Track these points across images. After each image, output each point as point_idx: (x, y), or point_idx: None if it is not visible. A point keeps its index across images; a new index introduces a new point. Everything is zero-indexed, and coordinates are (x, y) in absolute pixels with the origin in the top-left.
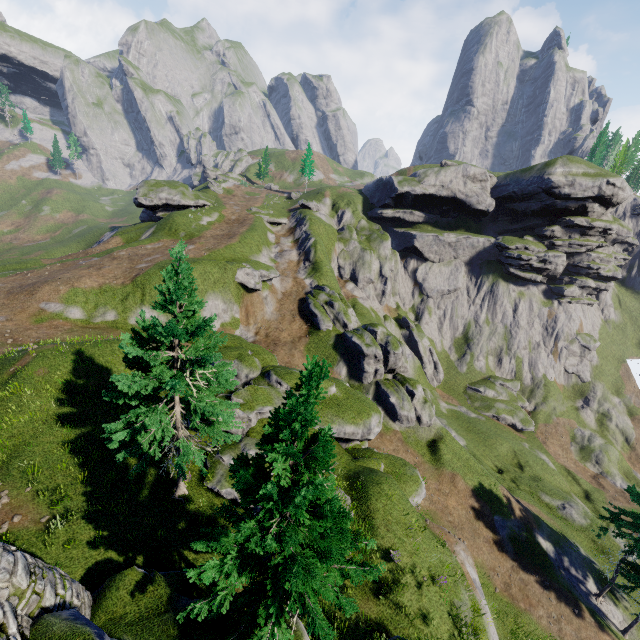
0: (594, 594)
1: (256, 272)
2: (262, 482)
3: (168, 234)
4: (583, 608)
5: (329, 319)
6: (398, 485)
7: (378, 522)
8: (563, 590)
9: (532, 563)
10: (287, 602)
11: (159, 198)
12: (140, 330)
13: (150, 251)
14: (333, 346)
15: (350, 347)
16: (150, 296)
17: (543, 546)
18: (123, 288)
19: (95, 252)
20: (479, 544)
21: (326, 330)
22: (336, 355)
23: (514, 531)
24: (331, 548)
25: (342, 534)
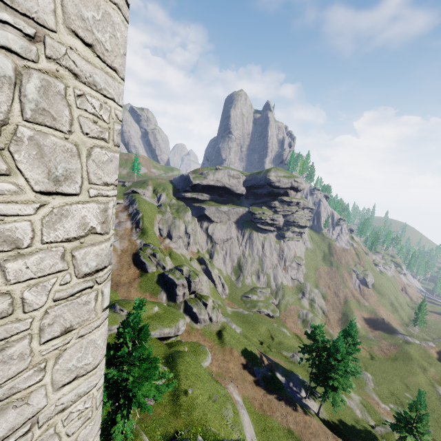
0: (304, 397)
1: None
2: (117, 351)
3: None
4: (298, 405)
5: (153, 265)
6: (194, 356)
7: (182, 376)
8: (288, 399)
9: (274, 389)
10: (131, 406)
11: None
12: None
13: None
14: (157, 282)
15: (167, 281)
16: None
17: (279, 378)
18: None
19: None
20: (246, 386)
21: (152, 272)
22: (159, 287)
23: (264, 373)
24: (150, 372)
25: (154, 365)
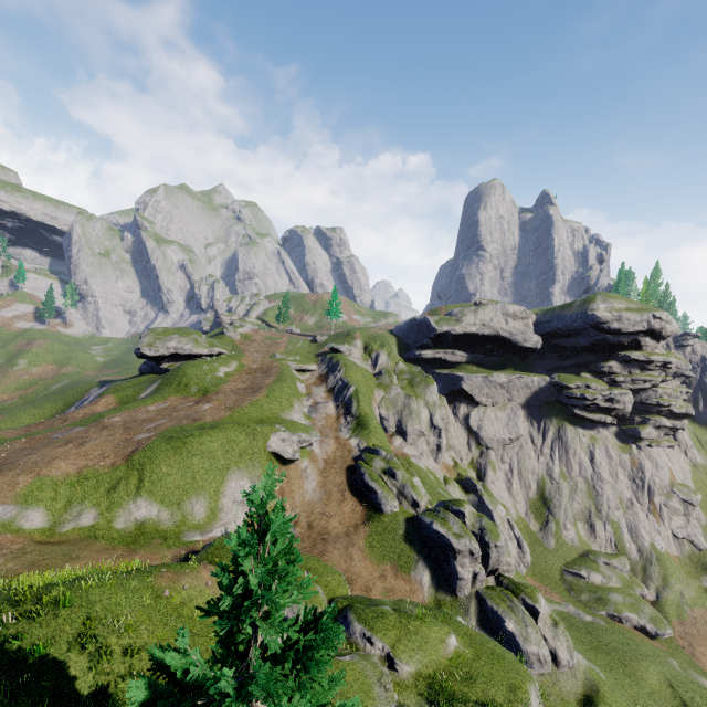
0: None
1: (294, 436)
2: None
3: (176, 390)
4: None
5: (393, 496)
6: None
7: None
8: None
9: None
10: None
11: (167, 347)
12: (130, 538)
13: (153, 414)
14: (405, 537)
15: (430, 538)
16: (150, 481)
17: None
18: (112, 472)
19: (77, 417)
20: None
21: (391, 512)
22: (411, 551)
23: None
24: None
25: None
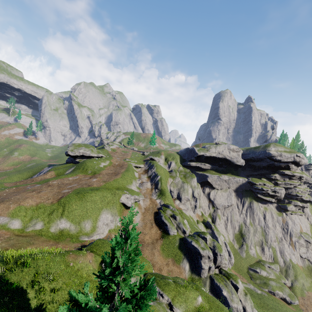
0: None
1: (132, 196)
2: None
3: (82, 171)
4: None
5: (174, 227)
6: None
7: None
8: None
9: None
10: None
11: (79, 152)
12: (56, 236)
13: (71, 181)
14: (178, 247)
15: (190, 248)
16: (67, 211)
17: None
18: (51, 206)
19: (38, 180)
20: None
21: (173, 235)
22: (181, 254)
23: None
24: None
25: None
